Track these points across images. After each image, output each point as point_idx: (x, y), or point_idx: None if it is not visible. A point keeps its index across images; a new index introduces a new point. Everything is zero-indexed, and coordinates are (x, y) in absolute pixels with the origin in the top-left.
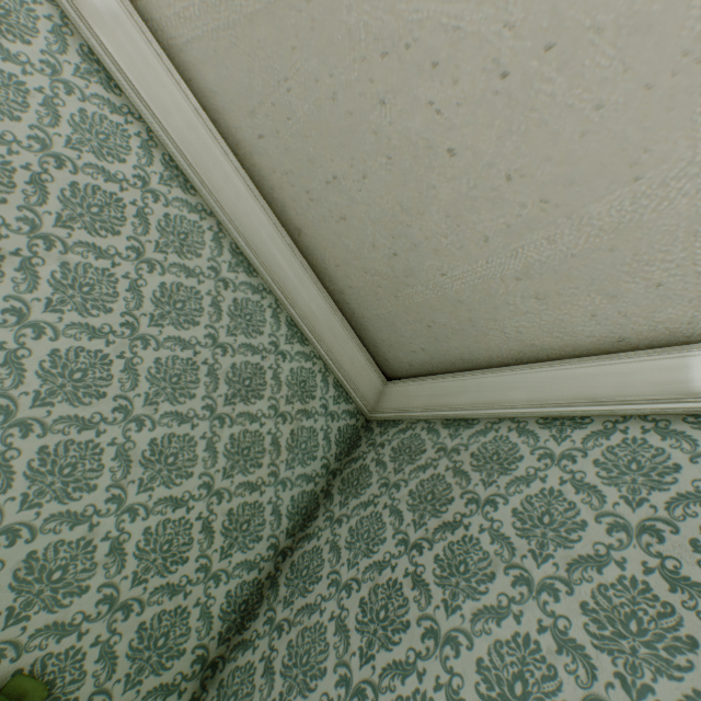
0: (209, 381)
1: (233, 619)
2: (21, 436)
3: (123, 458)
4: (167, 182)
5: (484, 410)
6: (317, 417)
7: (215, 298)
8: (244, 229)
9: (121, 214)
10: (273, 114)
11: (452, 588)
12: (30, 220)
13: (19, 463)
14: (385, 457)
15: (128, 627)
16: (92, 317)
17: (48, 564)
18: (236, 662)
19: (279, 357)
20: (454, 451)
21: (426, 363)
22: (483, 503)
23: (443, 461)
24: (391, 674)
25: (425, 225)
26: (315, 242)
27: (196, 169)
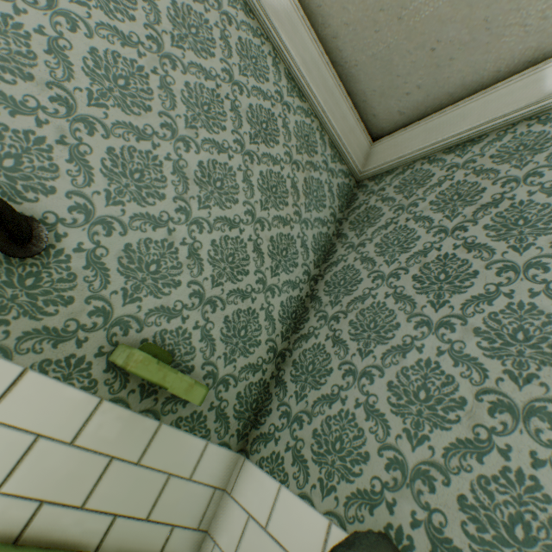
0: (234, 118)
1: (288, 324)
2: (87, 133)
3: (179, 175)
4: None
5: (494, 121)
6: (321, 172)
7: (222, 32)
8: None
9: None
10: None
11: (516, 237)
12: None
13: (93, 161)
14: (389, 195)
15: (216, 318)
16: (117, 21)
17: (143, 258)
18: (301, 348)
19: (285, 108)
20: (468, 163)
21: (419, 105)
22: (523, 178)
23: (458, 173)
24: (473, 304)
25: None
26: None
27: None
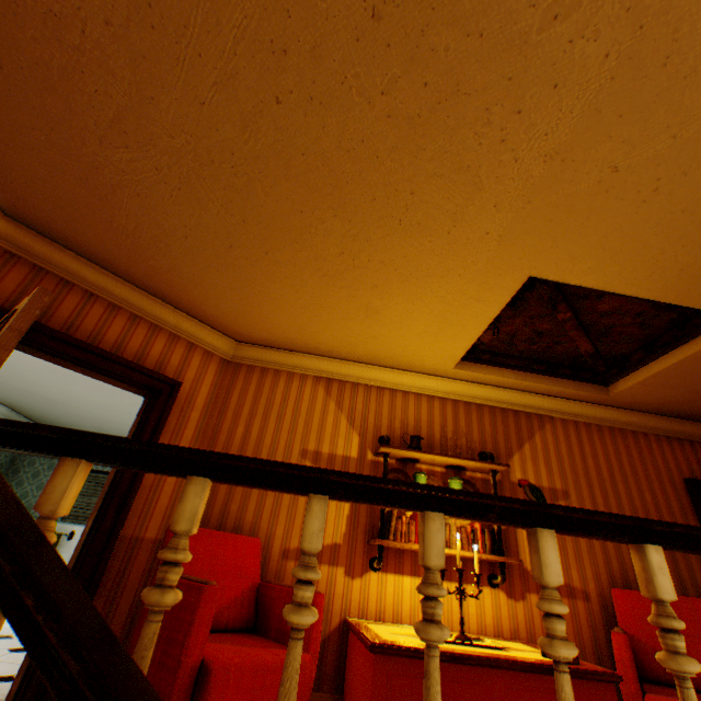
0: None
1: None
2: None
3: None
4: None
5: None
6: None
7: None
8: None
9: None
10: (13, 402)
11: (51, 469)
12: None
13: None
14: None
15: None
16: None
17: None
18: None
19: None
20: None
21: (51, 424)
22: None
23: None
24: (39, 481)
25: (51, 417)
26: (20, 410)
27: None
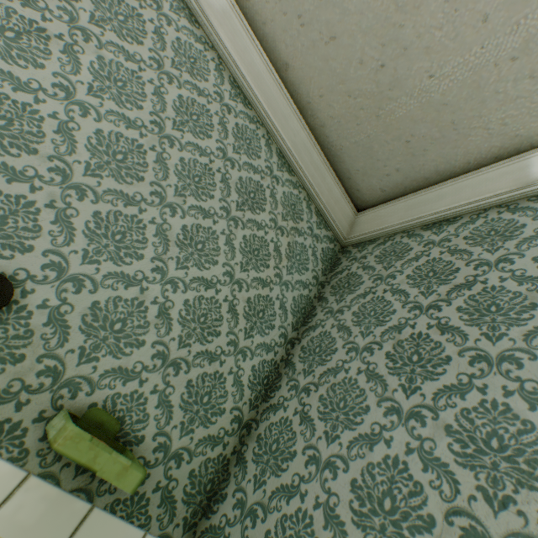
0: (223, 188)
1: (259, 390)
2: (77, 199)
3: (161, 237)
4: (175, 11)
5: (467, 205)
6: (305, 237)
7: (221, 119)
8: (240, 64)
9: (141, 28)
10: None
11: (489, 324)
12: (68, 12)
13: (77, 222)
14: (370, 263)
15: (178, 382)
16: (126, 109)
17: (109, 316)
18: (268, 420)
19: (274, 181)
20: (443, 241)
21: (399, 184)
22: (495, 263)
23: (434, 250)
24: (446, 395)
25: (419, 20)
26: (302, 75)
27: (199, 3)
